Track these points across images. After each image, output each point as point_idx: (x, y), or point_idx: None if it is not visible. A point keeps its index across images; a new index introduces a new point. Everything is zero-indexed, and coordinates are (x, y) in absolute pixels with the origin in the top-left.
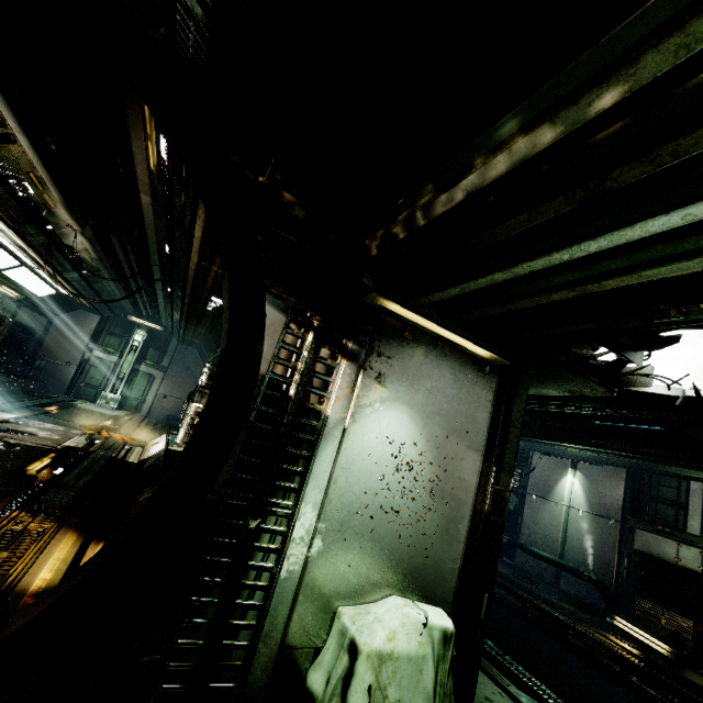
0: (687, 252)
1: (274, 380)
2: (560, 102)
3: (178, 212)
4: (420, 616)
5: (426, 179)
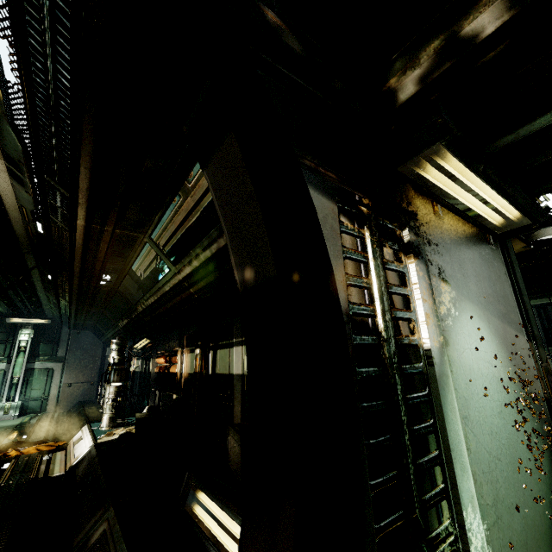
0: None
1: (355, 316)
2: None
3: (48, 160)
4: None
5: None
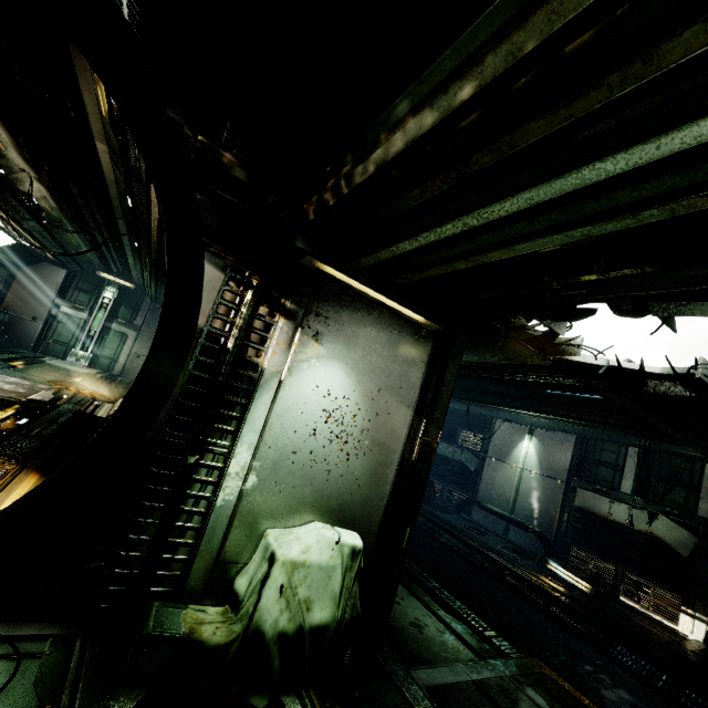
0: (539, 230)
1: (212, 333)
2: (436, 90)
3: (134, 164)
4: (334, 536)
5: (346, 150)
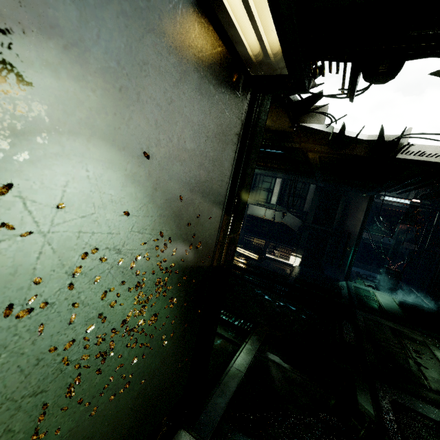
0: None
1: None
2: None
3: None
4: None
5: None
